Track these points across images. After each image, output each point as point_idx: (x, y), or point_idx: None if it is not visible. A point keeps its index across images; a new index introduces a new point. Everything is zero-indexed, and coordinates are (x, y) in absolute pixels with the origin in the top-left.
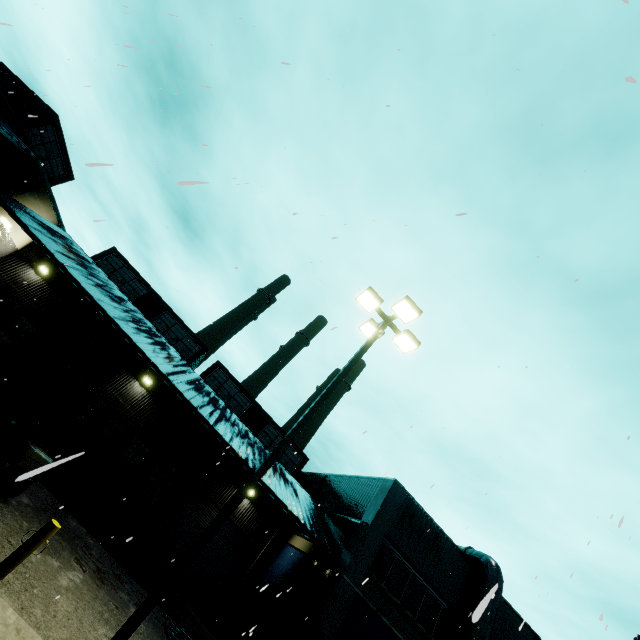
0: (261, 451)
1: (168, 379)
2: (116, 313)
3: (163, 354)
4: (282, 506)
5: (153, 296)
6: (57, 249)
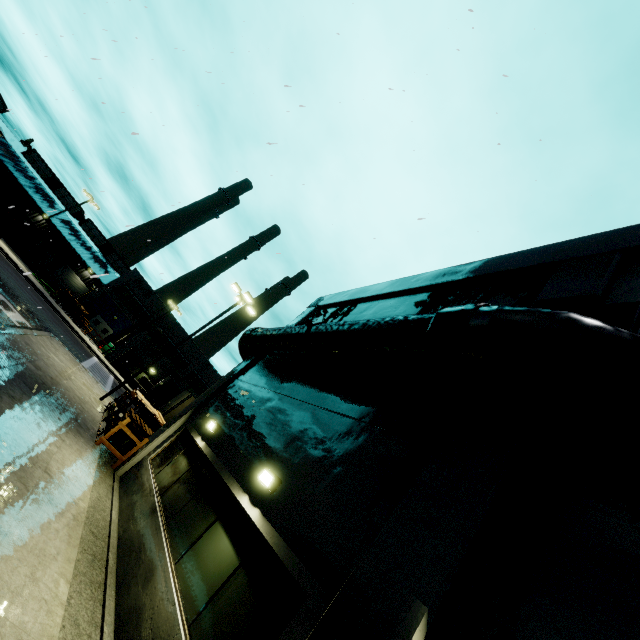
0: (95, 255)
1: (44, 212)
2: (26, 184)
3: (48, 205)
4: (87, 265)
5: (56, 179)
6: (0, 153)
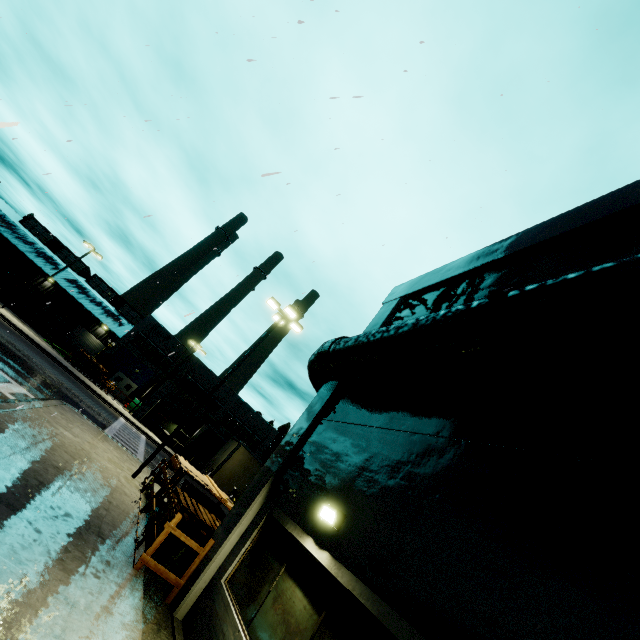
0: (107, 310)
1: (48, 274)
2: (26, 249)
3: (52, 267)
4: (99, 321)
5: (56, 241)
6: None
